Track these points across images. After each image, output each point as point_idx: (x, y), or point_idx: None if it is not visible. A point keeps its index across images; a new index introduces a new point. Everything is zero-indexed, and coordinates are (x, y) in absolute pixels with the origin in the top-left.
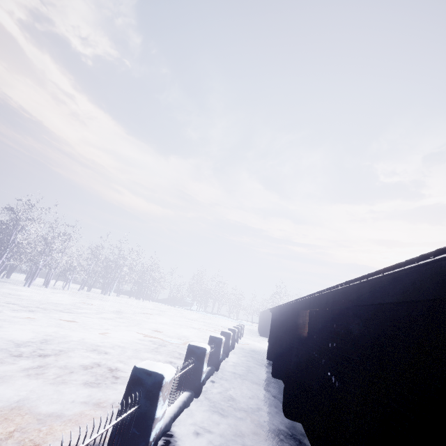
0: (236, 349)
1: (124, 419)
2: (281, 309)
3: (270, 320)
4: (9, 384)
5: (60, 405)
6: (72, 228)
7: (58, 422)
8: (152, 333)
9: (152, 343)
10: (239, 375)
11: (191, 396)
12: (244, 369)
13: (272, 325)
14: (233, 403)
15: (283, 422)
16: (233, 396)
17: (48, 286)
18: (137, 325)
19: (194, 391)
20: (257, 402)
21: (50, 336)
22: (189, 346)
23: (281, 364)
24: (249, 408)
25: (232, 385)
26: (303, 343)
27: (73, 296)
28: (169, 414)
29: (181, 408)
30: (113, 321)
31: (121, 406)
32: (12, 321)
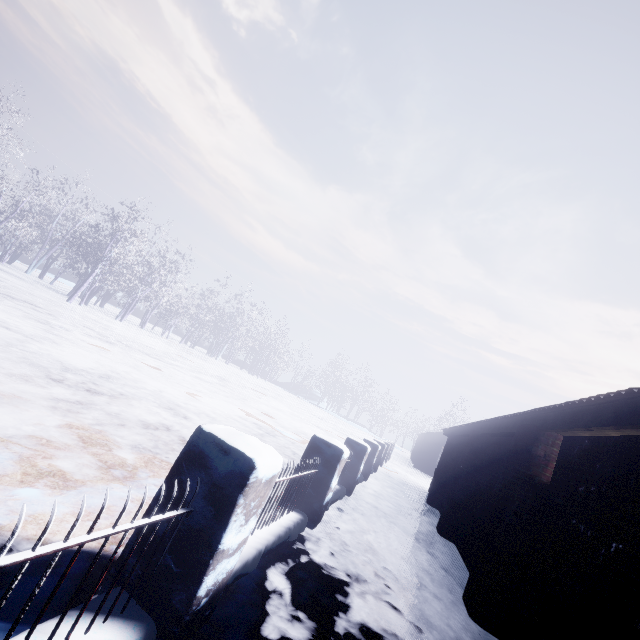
0: (379, 474)
1: (141, 531)
2: (478, 429)
3: (434, 448)
4: (17, 409)
5: (77, 465)
6: (183, 258)
7: (55, 492)
8: (260, 415)
9: (256, 427)
10: (383, 514)
11: (302, 523)
12: (391, 507)
13: (448, 454)
14: (372, 557)
15: (468, 628)
16: (374, 545)
17: (144, 326)
18: (242, 400)
19: (308, 515)
20: (415, 570)
21: (118, 374)
22: (313, 438)
23: (460, 518)
24: (401, 576)
25: (372, 526)
26: (537, 494)
27: (171, 346)
28: (257, 544)
29: (281, 538)
30: (210, 386)
31: (156, 499)
32: (77, 344)
